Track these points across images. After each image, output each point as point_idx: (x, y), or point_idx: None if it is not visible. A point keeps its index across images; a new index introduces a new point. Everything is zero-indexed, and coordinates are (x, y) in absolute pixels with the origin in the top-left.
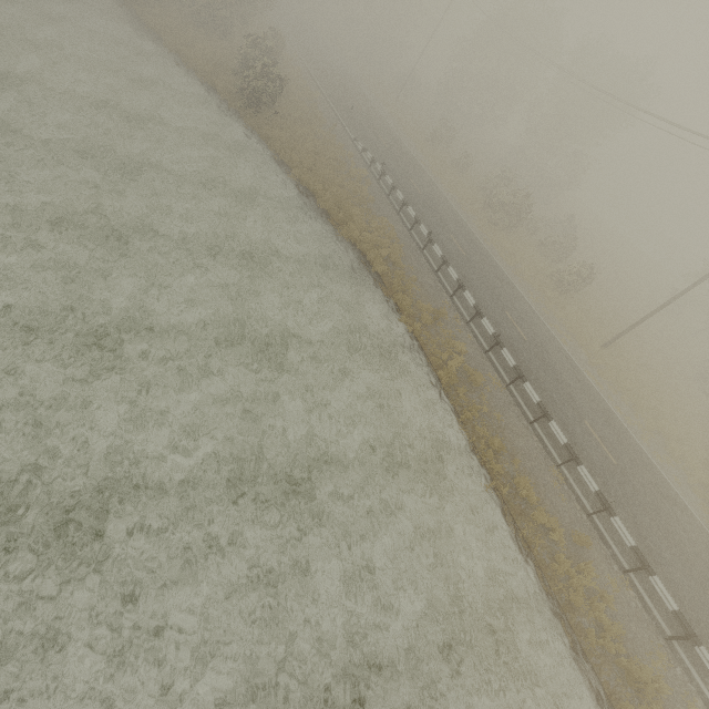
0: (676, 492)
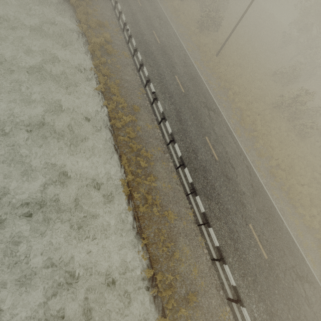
0: (218, 108)
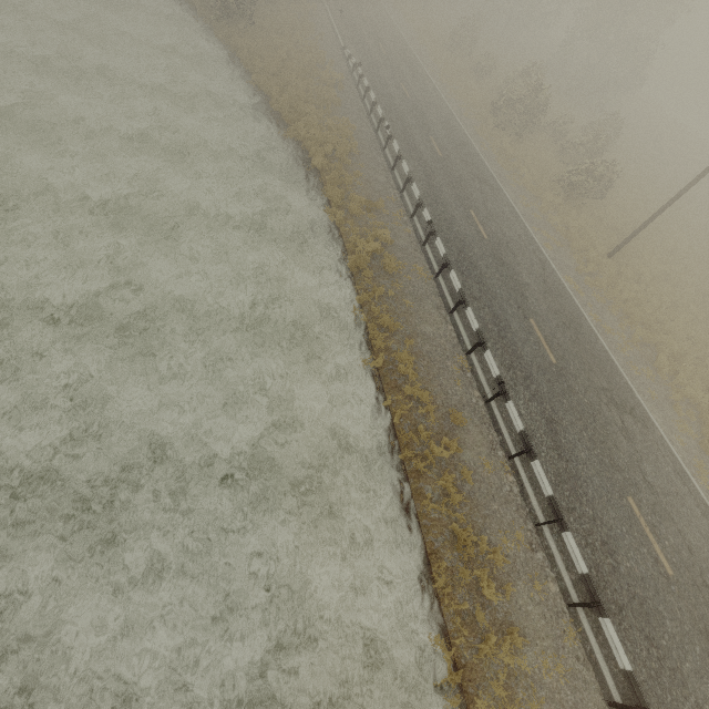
0: (640, 403)
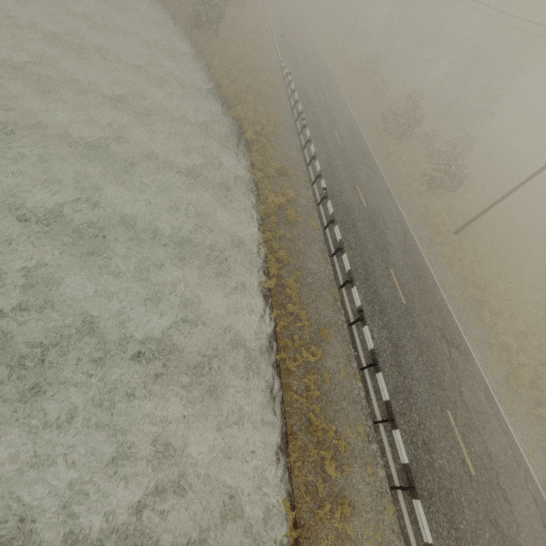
0: (465, 342)
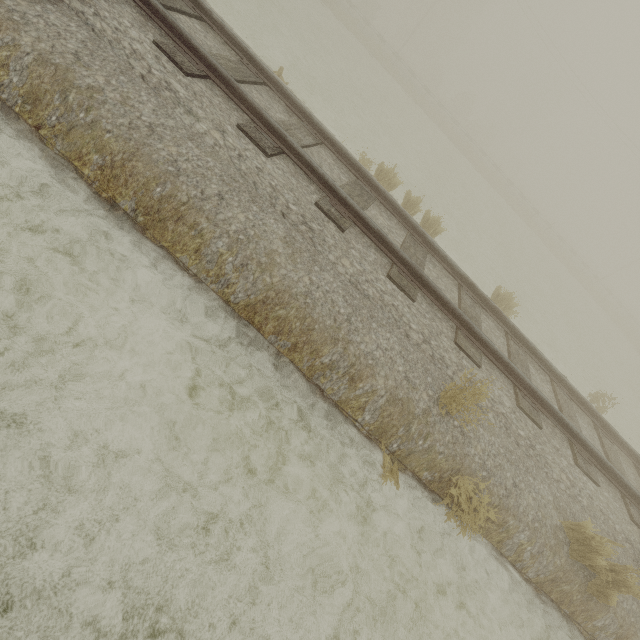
0: None
